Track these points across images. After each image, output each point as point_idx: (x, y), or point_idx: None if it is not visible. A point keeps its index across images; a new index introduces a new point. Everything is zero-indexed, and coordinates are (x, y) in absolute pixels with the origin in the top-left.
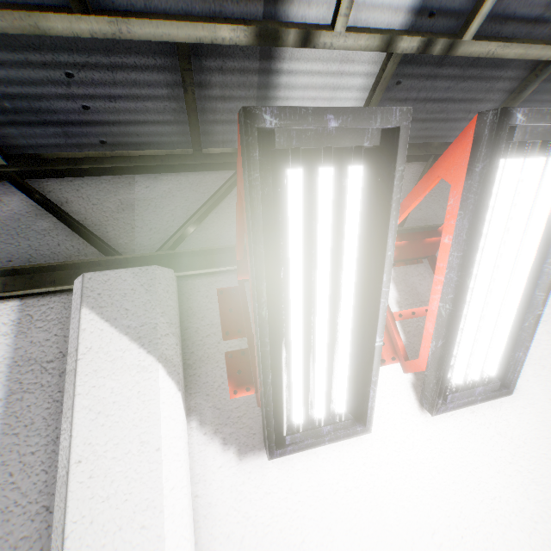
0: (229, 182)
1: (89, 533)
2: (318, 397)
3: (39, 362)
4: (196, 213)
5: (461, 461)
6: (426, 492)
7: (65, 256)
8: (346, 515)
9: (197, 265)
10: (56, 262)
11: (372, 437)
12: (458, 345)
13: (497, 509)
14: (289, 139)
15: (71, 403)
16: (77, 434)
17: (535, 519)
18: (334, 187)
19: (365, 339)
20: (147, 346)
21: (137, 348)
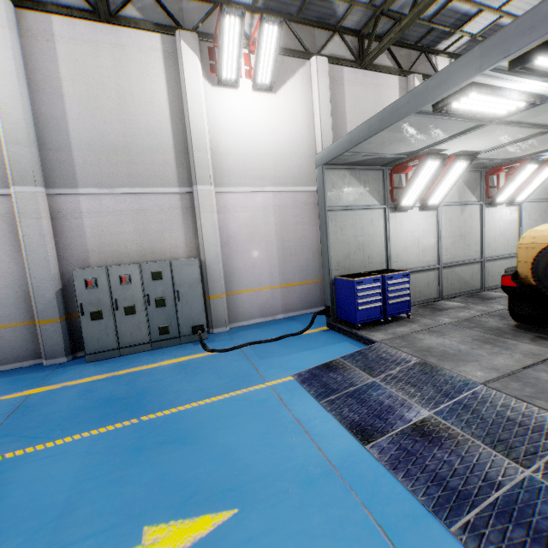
0: (212, 11)
1: (189, 82)
2: (229, 72)
3: (168, 52)
4: (202, 20)
5: (258, 103)
6: (249, 105)
7: (167, 25)
8: (232, 103)
9: (203, 38)
10: (168, 26)
11: (240, 92)
12: (258, 70)
13: (262, 113)
14: (227, 12)
15: (181, 60)
16: (184, 65)
17: (269, 117)
18: (234, 22)
19: (239, 61)
20: (195, 53)
21: (193, 52)
